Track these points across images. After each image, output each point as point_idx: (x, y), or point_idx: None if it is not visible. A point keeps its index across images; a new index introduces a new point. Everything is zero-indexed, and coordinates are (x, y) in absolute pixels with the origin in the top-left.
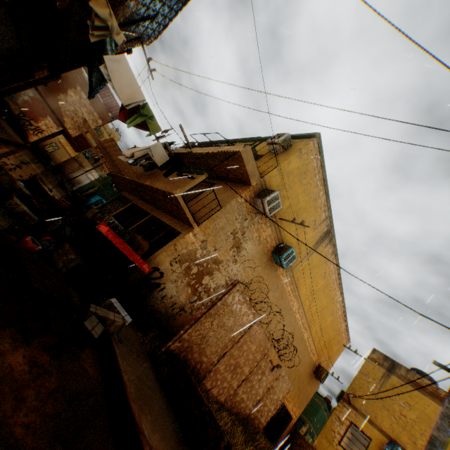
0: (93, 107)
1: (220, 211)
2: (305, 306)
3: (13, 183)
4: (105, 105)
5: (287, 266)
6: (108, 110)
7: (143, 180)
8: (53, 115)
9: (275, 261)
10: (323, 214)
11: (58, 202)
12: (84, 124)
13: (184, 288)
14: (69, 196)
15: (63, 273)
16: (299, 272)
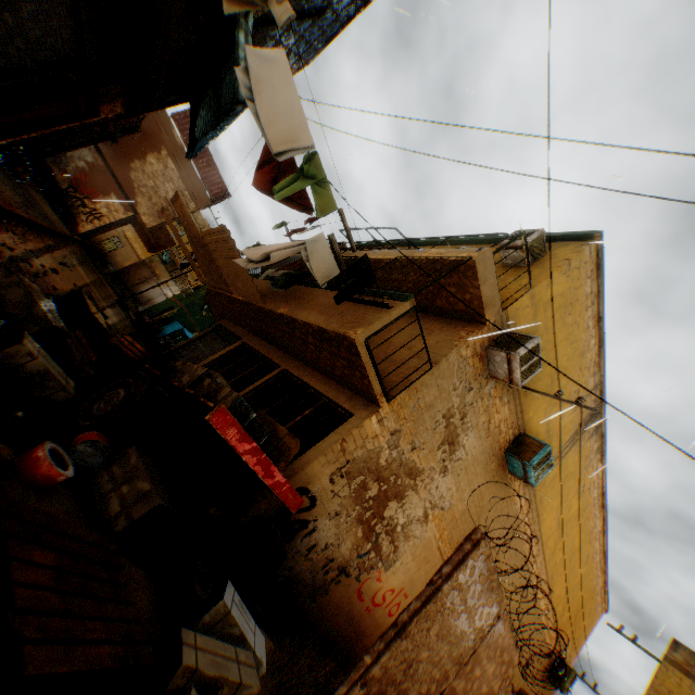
0: (184, 182)
1: (429, 374)
2: (546, 549)
3: (29, 304)
4: (202, 179)
5: (536, 481)
6: (206, 187)
7: (271, 304)
8: (119, 192)
9: (511, 469)
10: (590, 379)
11: (119, 345)
12: (172, 203)
13: (351, 528)
14: (133, 321)
15: (118, 531)
16: (543, 487)
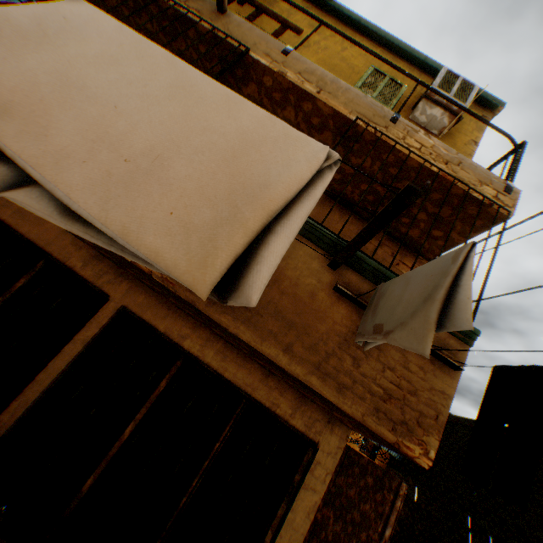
0: None
1: None
2: None
3: None
4: None
5: None
6: None
7: None
8: None
9: None
10: None
11: None
12: None
13: None
14: None
15: None
16: None
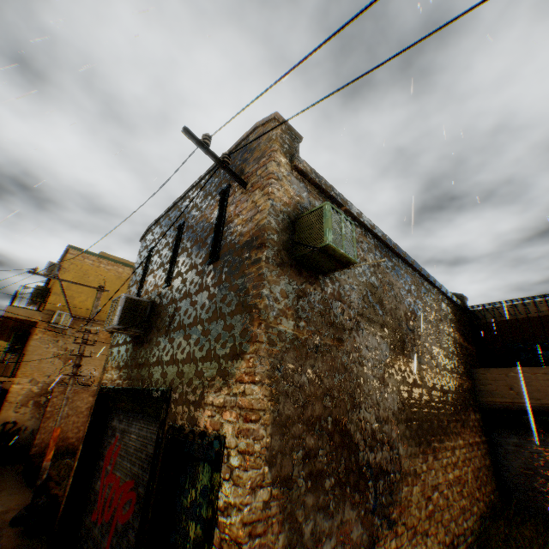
0: None
1: (28, 356)
2: None
3: None
4: None
5: None
6: None
7: None
8: None
9: None
10: None
11: None
12: None
13: None
14: None
15: None
16: None
